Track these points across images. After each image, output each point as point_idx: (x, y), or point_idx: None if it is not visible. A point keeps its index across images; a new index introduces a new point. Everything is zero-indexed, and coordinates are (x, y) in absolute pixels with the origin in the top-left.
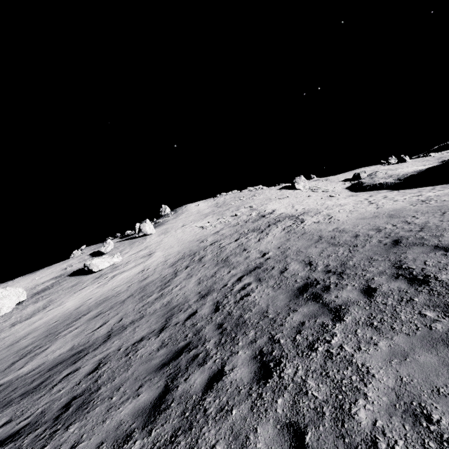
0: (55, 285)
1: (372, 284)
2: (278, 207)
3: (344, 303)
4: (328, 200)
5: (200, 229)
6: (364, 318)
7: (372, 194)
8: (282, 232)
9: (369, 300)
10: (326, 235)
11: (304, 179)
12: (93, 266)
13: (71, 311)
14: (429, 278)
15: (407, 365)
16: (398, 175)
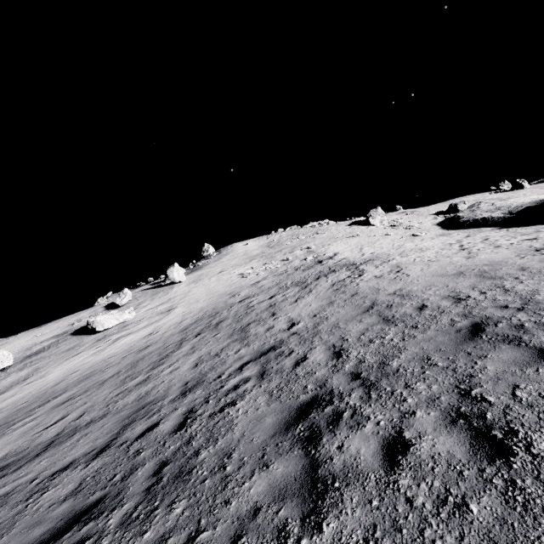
0: (51, 347)
1: (408, 429)
2: (342, 249)
3: (343, 471)
4: (409, 242)
5: (239, 278)
6: (357, 537)
7: (470, 234)
8: (329, 290)
9: (386, 478)
10: (382, 300)
11: (381, 212)
12: (97, 324)
13: (47, 389)
14: (515, 440)
15: None
16: (510, 207)
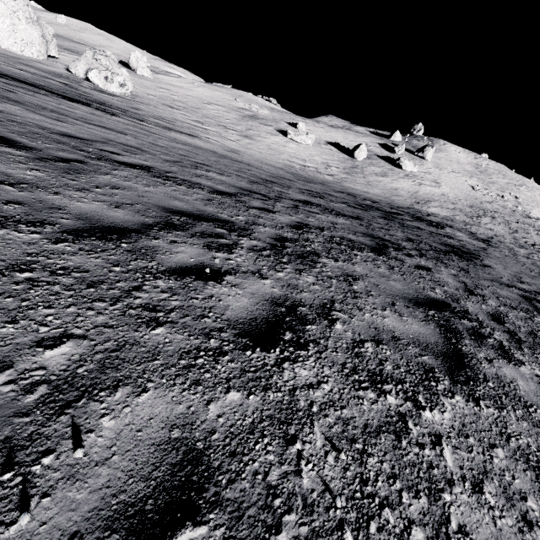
0: (373, 159)
1: None
2: None
3: None
4: None
5: (471, 188)
6: None
7: None
8: None
9: None
10: None
11: None
12: (404, 164)
13: (413, 192)
14: None
15: None
16: None
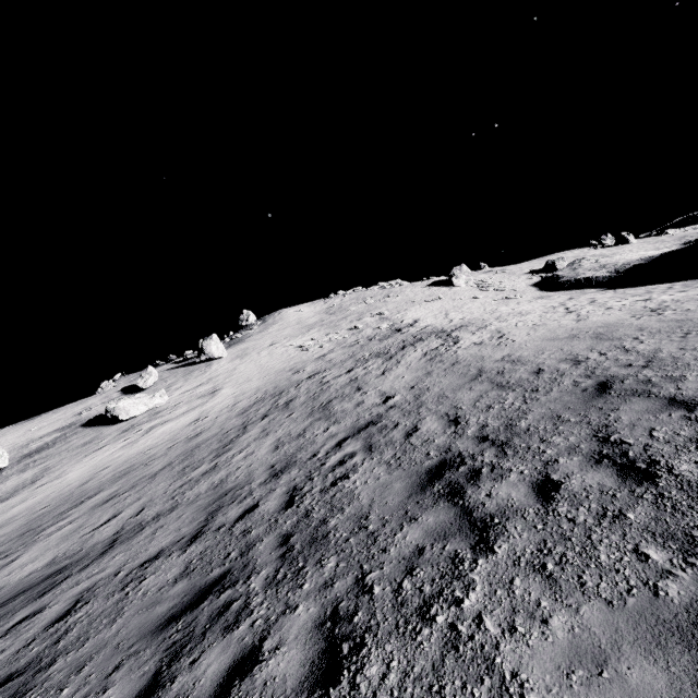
0: (58, 442)
1: (554, 472)
2: (423, 315)
3: (499, 511)
4: (503, 305)
5: (298, 351)
6: (531, 550)
7: (572, 296)
8: (421, 360)
9: (544, 509)
10: (490, 367)
11: (466, 271)
12: (120, 411)
13: (72, 490)
14: (658, 467)
15: (602, 689)
16: (616, 265)
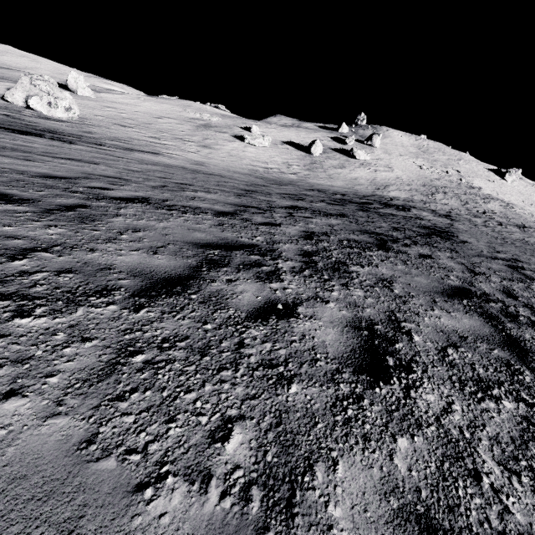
0: (328, 152)
1: None
2: (484, 187)
3: None
4: (528, 207)
5: (419, 168)
6: None
7: None
8: (500, 206)
9: None
10: (529, 220)
11: (519, 174)
12: (357, 154)
13: (371, 179)
14: None
15: None
16: None
